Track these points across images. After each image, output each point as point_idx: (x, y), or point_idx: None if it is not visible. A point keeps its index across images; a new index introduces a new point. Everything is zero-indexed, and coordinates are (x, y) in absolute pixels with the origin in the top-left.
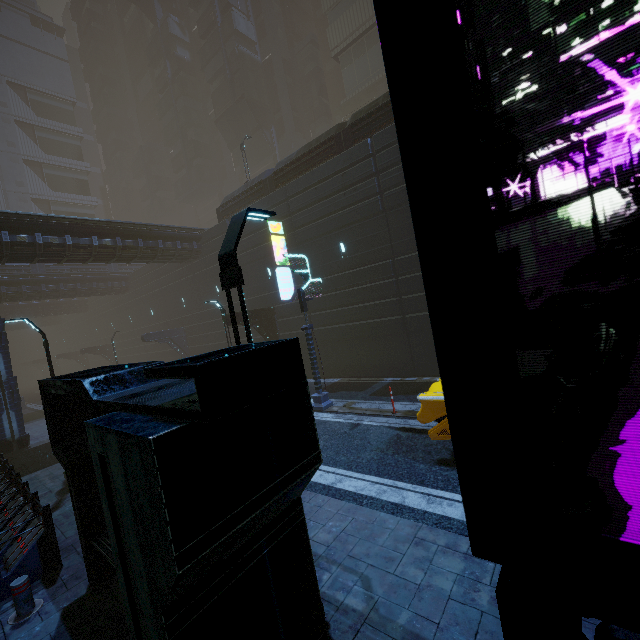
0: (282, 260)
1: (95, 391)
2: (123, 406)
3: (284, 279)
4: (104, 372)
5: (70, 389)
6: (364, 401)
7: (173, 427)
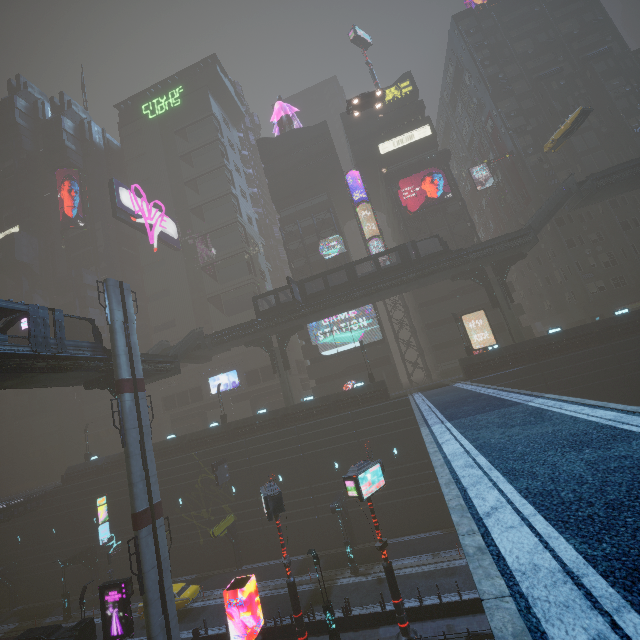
0: (104, 519)
1: (48, 637)
2: (60, 638)
3: (104, 530)
4: (46, 631)
5: (36, 639)
6: (136, 603)
7: (74, 638)
